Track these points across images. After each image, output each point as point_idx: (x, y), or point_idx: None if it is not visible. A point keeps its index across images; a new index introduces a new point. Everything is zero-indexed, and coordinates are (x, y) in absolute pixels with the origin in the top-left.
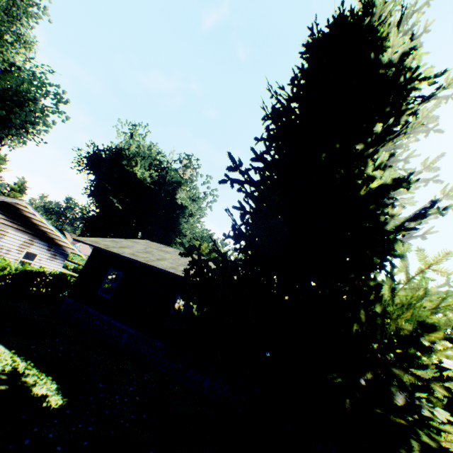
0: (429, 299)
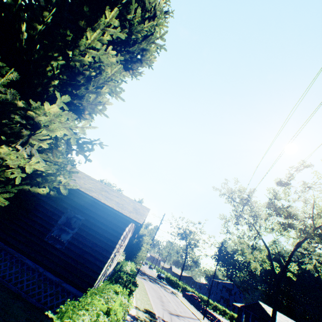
0: (60, 121)
